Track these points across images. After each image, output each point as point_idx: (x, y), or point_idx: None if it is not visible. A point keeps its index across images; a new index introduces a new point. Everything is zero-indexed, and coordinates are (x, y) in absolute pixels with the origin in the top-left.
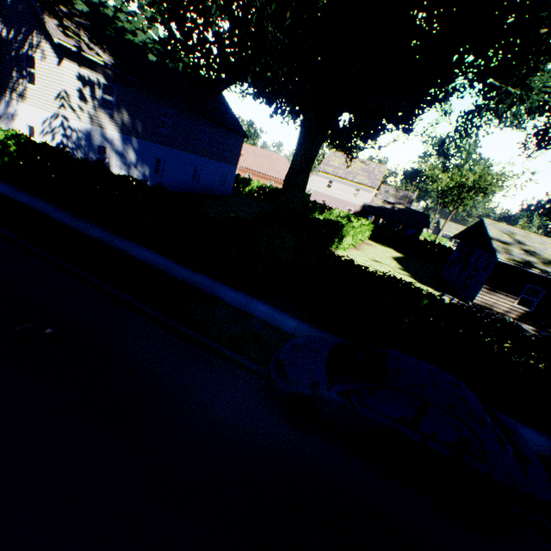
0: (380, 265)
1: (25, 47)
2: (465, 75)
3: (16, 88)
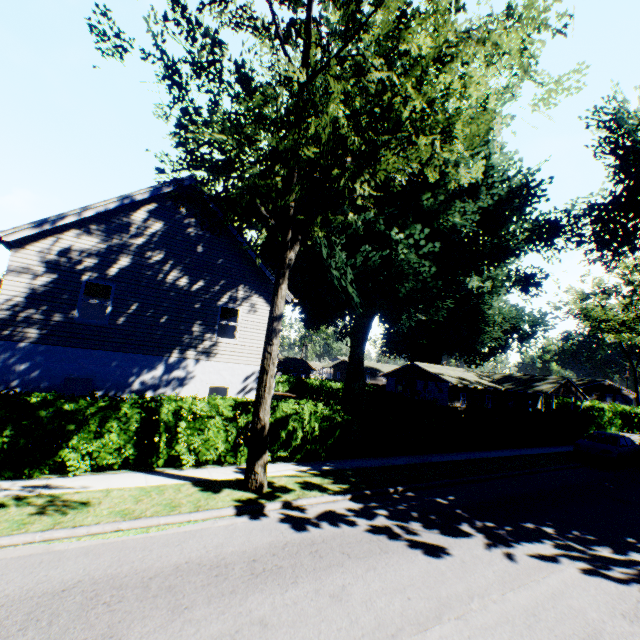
0: None
1: (221, 299)
2: None
3: (196, 343)
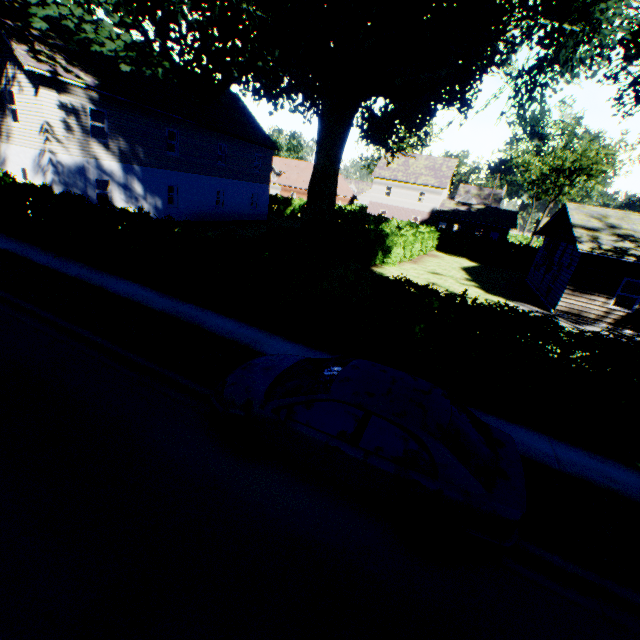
0: (440, 277)
1: (3, 83)
2: (517, 22)
3: (3, 129)
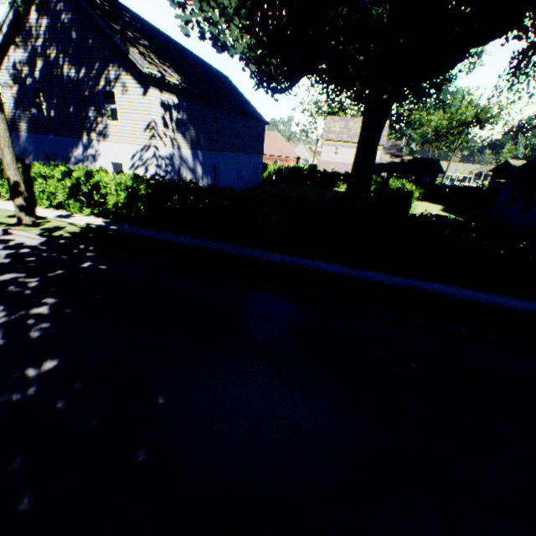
0: None
1: (100, 84)
2: None
3: (94, 127)
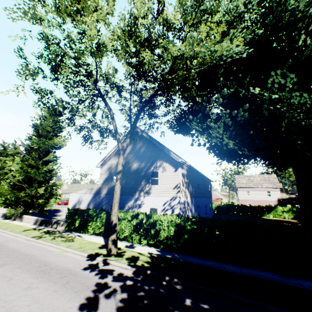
0: None
1: (150, 168)
2: None
3: (143, 189)
